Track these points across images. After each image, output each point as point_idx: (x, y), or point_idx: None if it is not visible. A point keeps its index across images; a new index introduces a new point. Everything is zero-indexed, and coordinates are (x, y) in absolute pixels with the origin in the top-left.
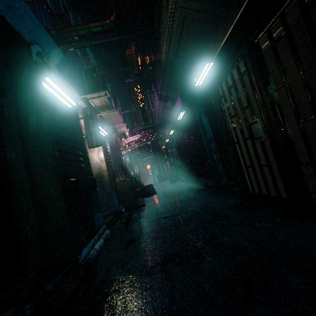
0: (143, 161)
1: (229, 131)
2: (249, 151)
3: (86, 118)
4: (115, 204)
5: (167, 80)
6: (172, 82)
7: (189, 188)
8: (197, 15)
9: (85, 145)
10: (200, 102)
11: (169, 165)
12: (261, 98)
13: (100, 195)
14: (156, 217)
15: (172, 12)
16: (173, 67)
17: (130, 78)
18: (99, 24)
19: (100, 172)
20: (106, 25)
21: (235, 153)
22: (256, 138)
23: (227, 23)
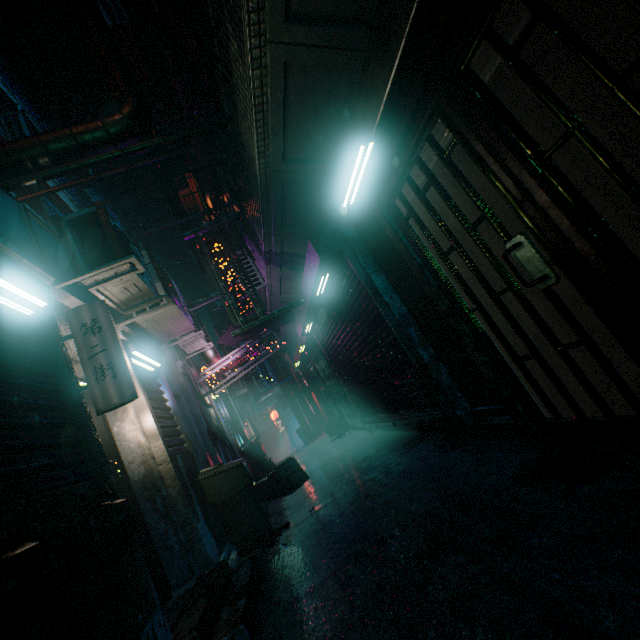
0: (260, 404)
1: (448, 286)
2: (514, 320)
3: (82, 333)
4: (208, 549)
5: (276, 217)
6: (287, 218)
7: (382, 445)
8: (313, 55)
9: (85, 408)
10: (358, 247)
11: (318, 399)
12: (518, 186)
13: (161, 536)
14: (332, 563)
15: (254, 56)
16: (282, 185)
17: (192, 231)
18: (98, 125)
19: (152, 469)
20: (114, 124)
21: (479, 334)
22: (534, 282)
23: (389, 42)
